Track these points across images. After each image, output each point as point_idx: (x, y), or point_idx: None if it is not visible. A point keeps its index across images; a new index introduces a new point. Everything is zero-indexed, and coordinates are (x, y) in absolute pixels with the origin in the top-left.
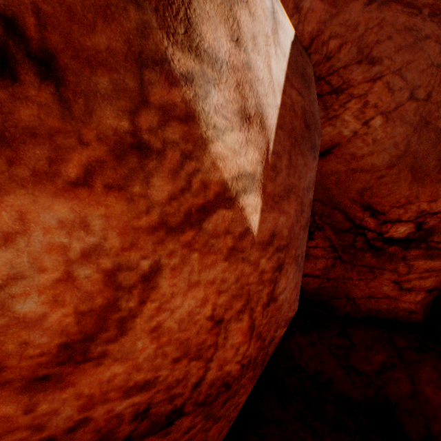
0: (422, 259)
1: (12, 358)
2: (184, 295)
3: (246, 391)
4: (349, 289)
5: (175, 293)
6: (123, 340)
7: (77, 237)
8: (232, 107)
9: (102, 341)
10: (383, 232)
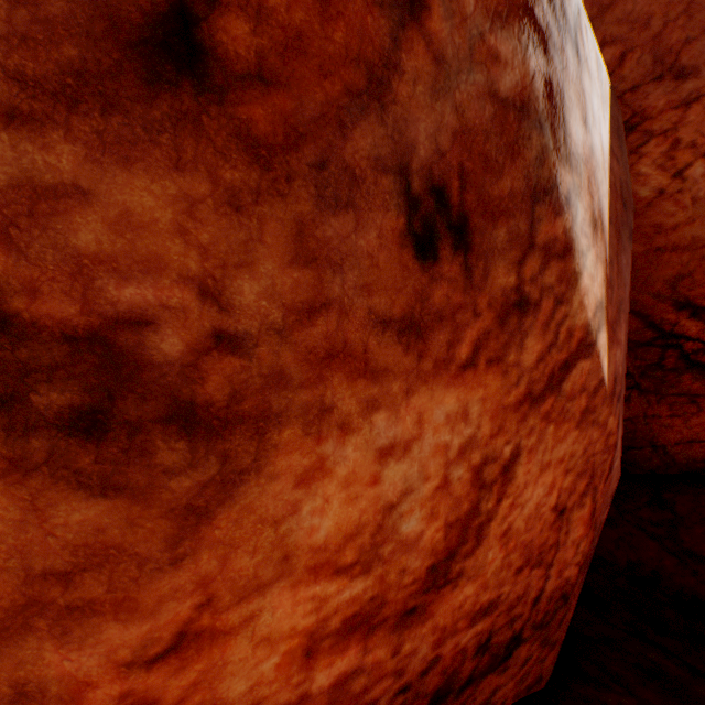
0: None
1: (391, 590)
2: (534, 483)
3: (573, 602)
4: (654, 432)
5: (527, 483)
6: (477, 552)
7: (457, 431)
8: (587, 216)
9: (460, 557)
10: None
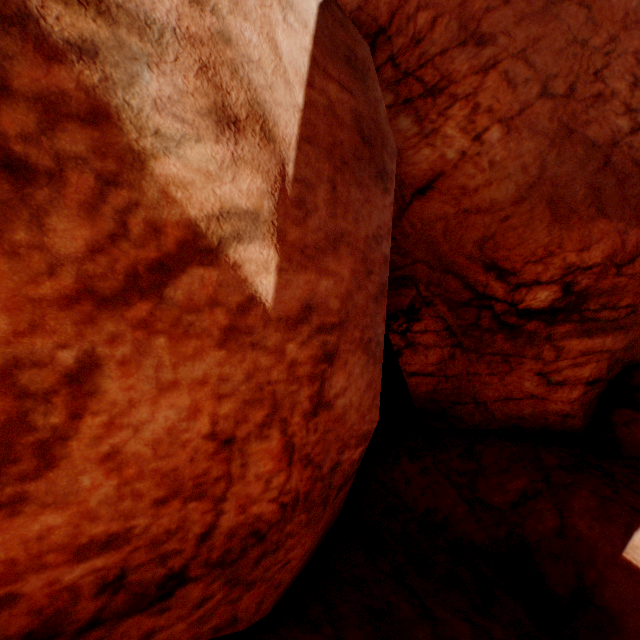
0: (576, 337)
1: None
2: (153, 403)
3: (300, 542)
4: (476, 389)
5: (136, 401)
6: (53, 475)
7: None
8: (195, 102)
9: (12, 478)
10: (517, 302)
